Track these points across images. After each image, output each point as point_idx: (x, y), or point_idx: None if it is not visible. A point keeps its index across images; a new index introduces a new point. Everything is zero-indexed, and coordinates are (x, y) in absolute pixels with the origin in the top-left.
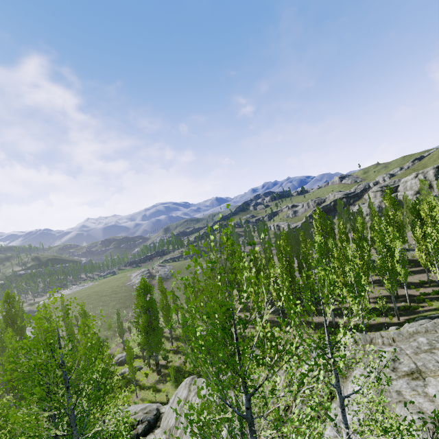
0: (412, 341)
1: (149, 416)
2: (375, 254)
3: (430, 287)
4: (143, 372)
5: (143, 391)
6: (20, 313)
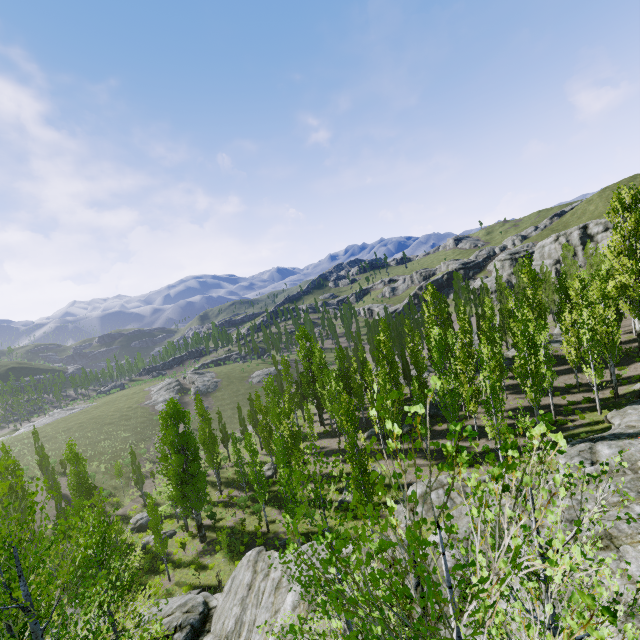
0: (594, 490)
1: (193, 617)
2: (505, 348)
3: (579, 393)
4: (178, 539)
5: (178, 570)
6: None
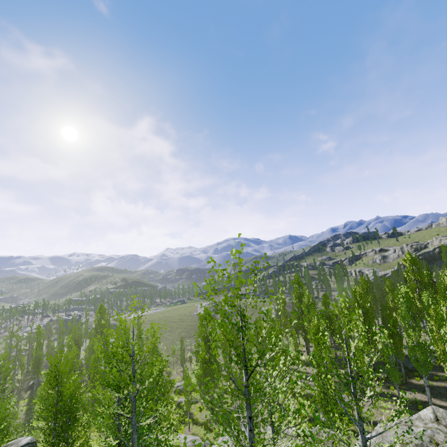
0: None
1: None
2: None
3: None
4: (198, 406)
5: (195, 426)
6: (107, 324)
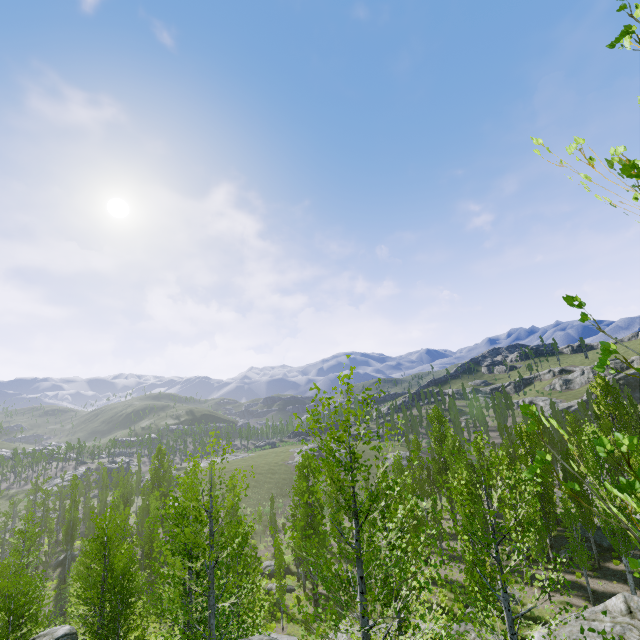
0: None
1: None
2: None
3: None
4: (295, 595)
5: (291, 623)
6: (167, 476)
